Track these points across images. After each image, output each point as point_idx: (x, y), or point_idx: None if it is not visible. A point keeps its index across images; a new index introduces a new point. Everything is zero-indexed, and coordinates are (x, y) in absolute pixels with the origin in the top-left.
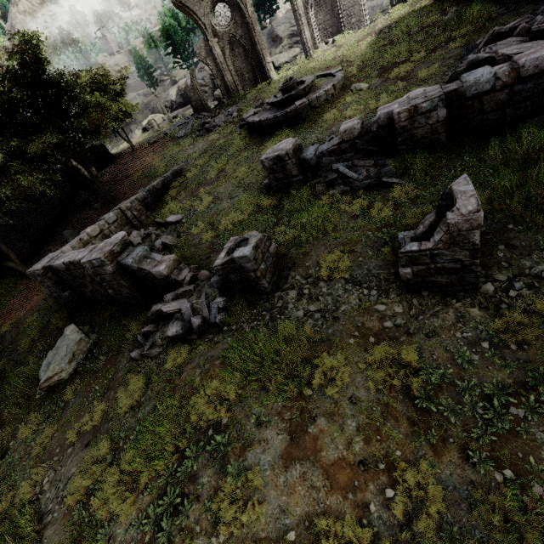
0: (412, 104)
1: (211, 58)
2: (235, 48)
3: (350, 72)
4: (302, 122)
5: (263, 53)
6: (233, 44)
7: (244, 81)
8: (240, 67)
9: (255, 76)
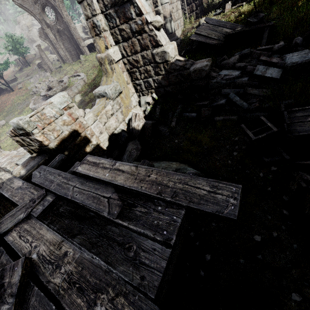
0: (1, 165)
1: (48, 39)
2: (62, 35)
3: (91, 79)
4: None
5: (78, 41)
6: (60, 33)
7: (72, 55)
8: (67, 47)
9: (78, 53)
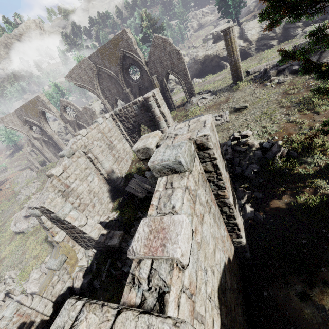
0: None
1: (35, 147)
2: (47, 143)
3: None
4: (25, 236)
5: (61, 146)
6: (46, 141)
7: (56, 155)
8: (52, 150)
9: None
